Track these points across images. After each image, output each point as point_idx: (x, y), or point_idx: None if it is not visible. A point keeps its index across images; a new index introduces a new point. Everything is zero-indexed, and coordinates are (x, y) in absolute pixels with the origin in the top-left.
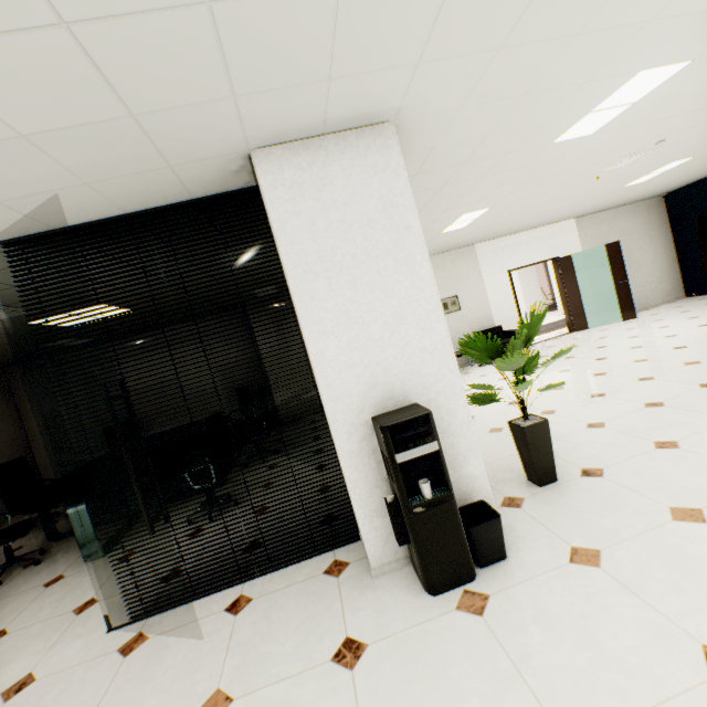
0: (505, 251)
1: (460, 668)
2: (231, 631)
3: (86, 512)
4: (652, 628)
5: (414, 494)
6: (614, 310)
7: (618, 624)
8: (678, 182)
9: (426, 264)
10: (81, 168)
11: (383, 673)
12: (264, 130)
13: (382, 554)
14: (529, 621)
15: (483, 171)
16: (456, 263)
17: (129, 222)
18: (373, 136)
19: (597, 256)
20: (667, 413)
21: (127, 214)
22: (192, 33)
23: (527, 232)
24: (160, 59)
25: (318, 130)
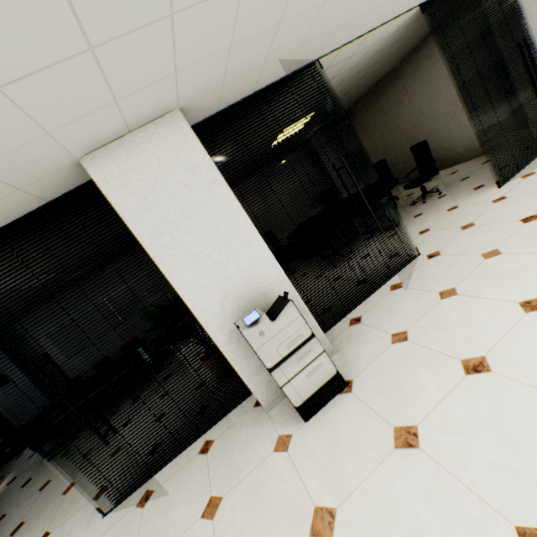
0: None
1: None
2: None
3: (388, 202)
4: None
5: None
6: None
7: None
8: None
9: None
10: None
11: None
12: None
13: None
14: None
15: None
16: None
17: None
18: None
19: None
20: None
21: None
22: None
23: None
24: None
25: None
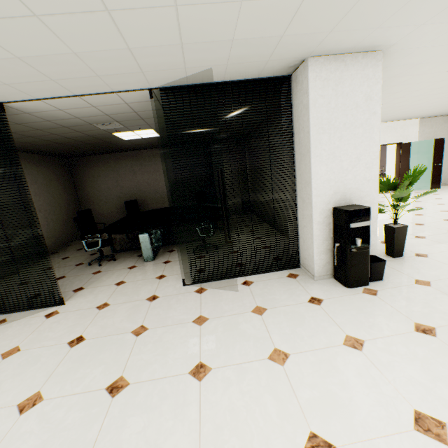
0: None
1: (371, 308)
2: (250, 290)
3: (148, 238)
4: None
5: (351, 244)
6: (426, 182)
7: (441, 303)
8: None
9: (378, 134)
10: (234, 57)
11: (335, 307)
12: (324, 48)
13: (321, 271)
14: (399, 299)
15: (398, 82)
16: None
17: (218, 86)
18: (371, 58)
19: (426, 146)
20: None
21: (222, 82)
22: (345, 4)
23: (387, 123)
24: (321, 13)
25: (346, 51)
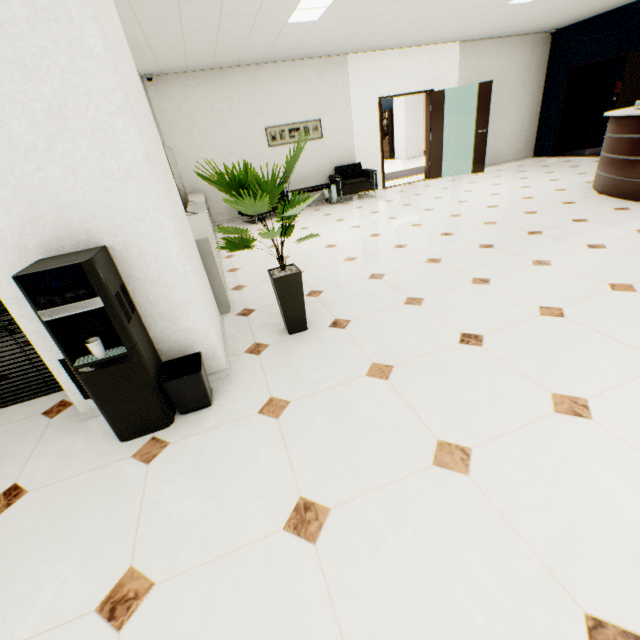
0: (380, 71)
1: (91, 518)
2: None
3: None
4: (275, 480)
5: (90, 352)
6: (470, 162)
7: (251, 476)
8: (568, 16)
9: (94, 29)
10: None
11: (21, 522)
12: None
13: (91, 400)
14: (184, 471)
15: None
16: (324, 77)
17: None
18: None
19: (470, 97)
20: (437, 270)
21: None
22: None
23: (408, 50)
24: None
25: None
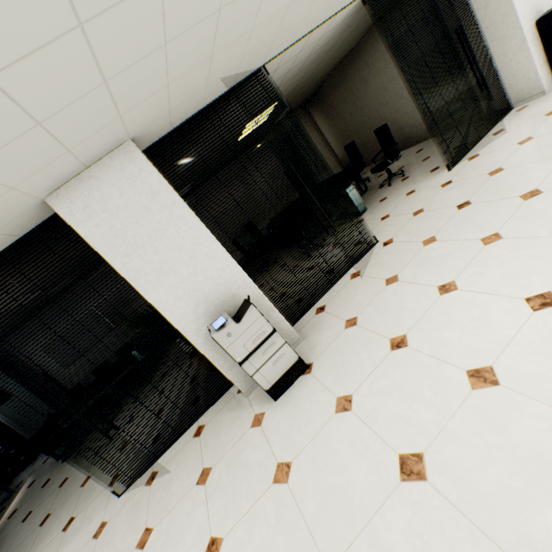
0: None
1: None
2: (513, 127)
3: (354, 189)
4: None
5: None
6: None
7: None
8: None
9: None
10: None
11: None
12: None
13: (546, 84)
14: None
15: None
16: None
17: None
18: None
19: None
20: None
21: None
22: None
23: None
24: None
25: None
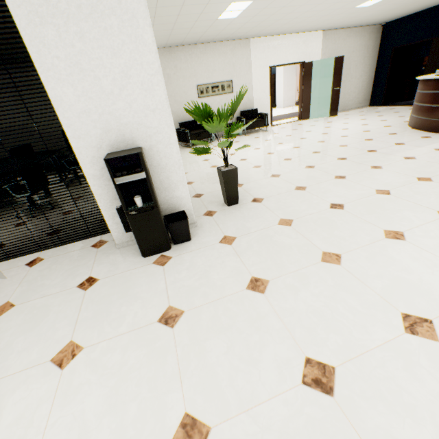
0: (271, 49)
1: (140, 288)
2: (25, 275)
3: None
4: (236, 270)
5: (133, 204)
6: (328, 109)
7: (223, 269)
8: (393, 14)
9: (149, 30)
10: None
11: (101, 291)
12: None
13: (123, 237)
14: (184, 268)
15: None
16: (235, 53)
17: None
18: None
19: (328, 66)
20: (313, 172)
21: None
22: None
23: (289, 36)
24: None
25: None
